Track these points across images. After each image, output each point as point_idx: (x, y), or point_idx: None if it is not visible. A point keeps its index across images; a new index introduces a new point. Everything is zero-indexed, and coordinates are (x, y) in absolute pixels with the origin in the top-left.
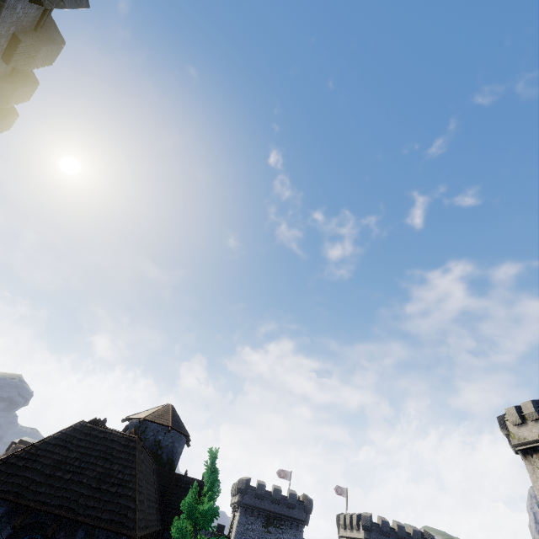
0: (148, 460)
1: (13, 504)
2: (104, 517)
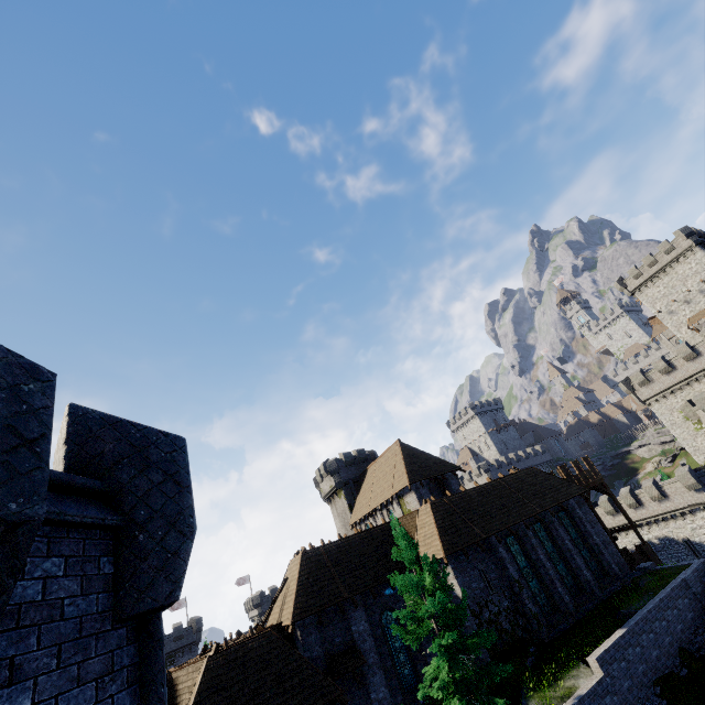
0: None
1: None
2: None
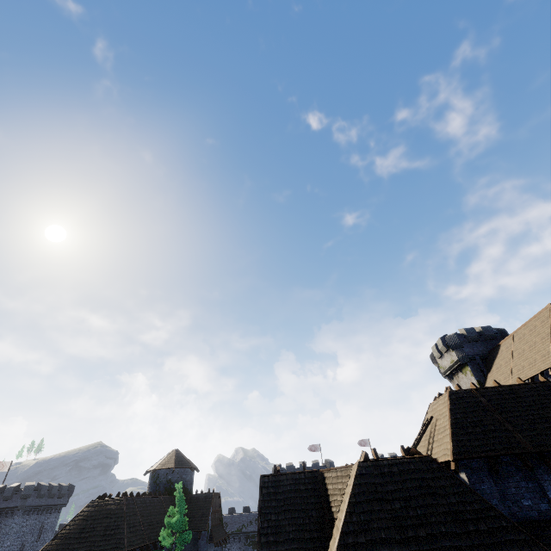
0: (150, 501)
1: None
2: (108, 548)
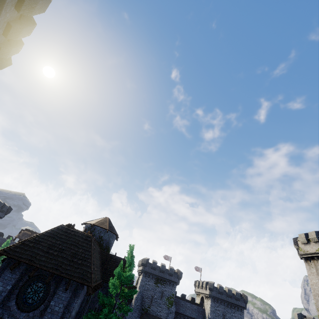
0: (96, 247)
1: (28, 264)
2: (75, 275)
